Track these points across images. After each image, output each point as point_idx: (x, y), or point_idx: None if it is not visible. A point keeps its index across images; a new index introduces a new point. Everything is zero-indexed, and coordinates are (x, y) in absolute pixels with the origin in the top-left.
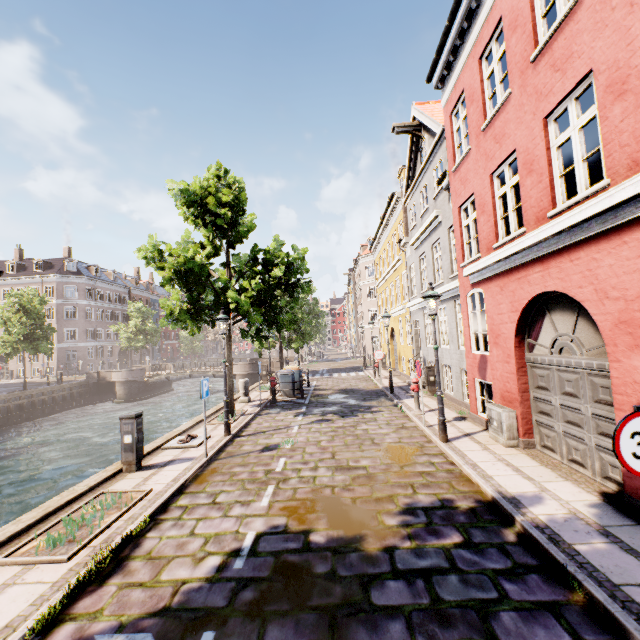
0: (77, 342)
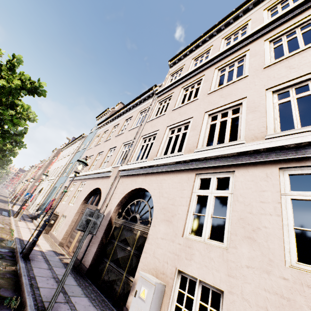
0: None
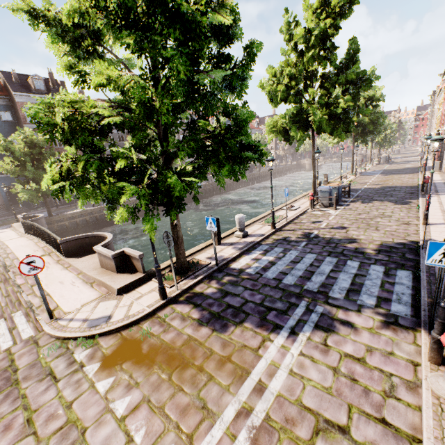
0: None
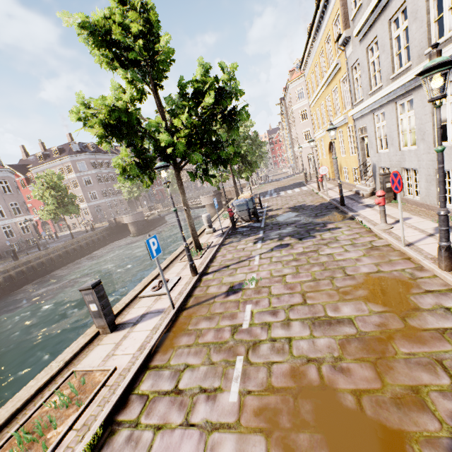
0: (98, 200)
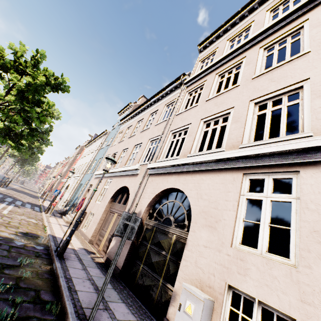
0: None
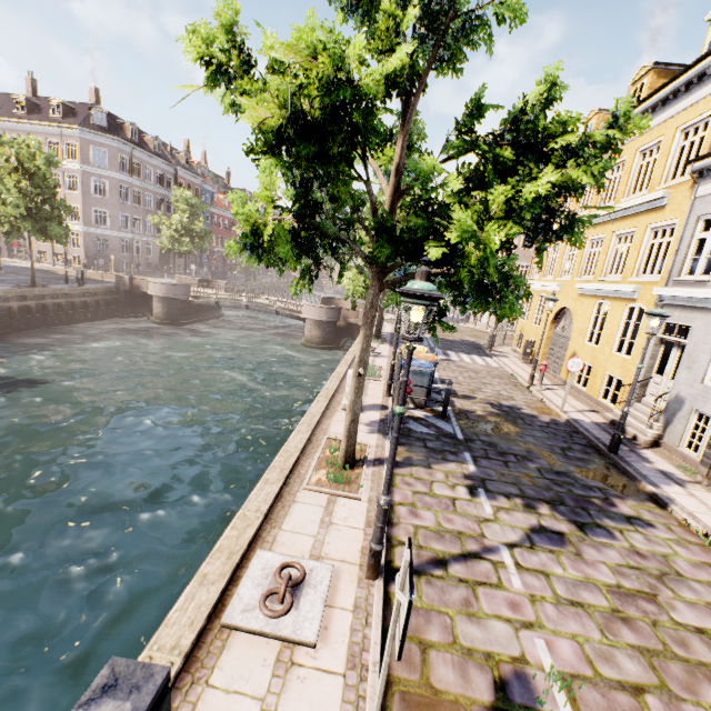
0: (108, 229)
